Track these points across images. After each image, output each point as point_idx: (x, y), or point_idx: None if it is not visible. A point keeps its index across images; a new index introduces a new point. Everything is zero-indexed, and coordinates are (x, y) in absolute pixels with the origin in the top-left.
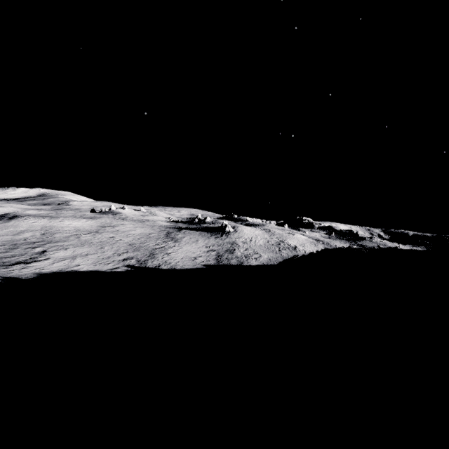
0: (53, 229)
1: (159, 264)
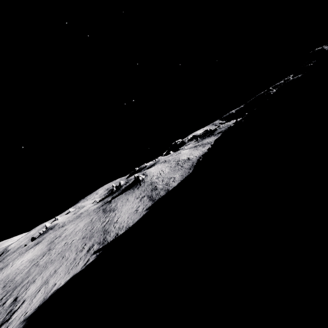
0: (10, 276)
1: (116, 233)
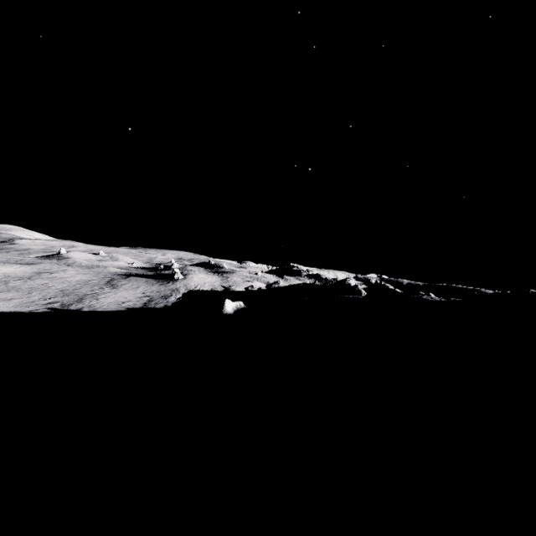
0: None
1: (83, 307)
